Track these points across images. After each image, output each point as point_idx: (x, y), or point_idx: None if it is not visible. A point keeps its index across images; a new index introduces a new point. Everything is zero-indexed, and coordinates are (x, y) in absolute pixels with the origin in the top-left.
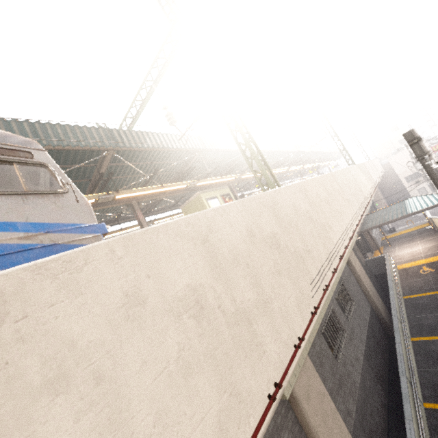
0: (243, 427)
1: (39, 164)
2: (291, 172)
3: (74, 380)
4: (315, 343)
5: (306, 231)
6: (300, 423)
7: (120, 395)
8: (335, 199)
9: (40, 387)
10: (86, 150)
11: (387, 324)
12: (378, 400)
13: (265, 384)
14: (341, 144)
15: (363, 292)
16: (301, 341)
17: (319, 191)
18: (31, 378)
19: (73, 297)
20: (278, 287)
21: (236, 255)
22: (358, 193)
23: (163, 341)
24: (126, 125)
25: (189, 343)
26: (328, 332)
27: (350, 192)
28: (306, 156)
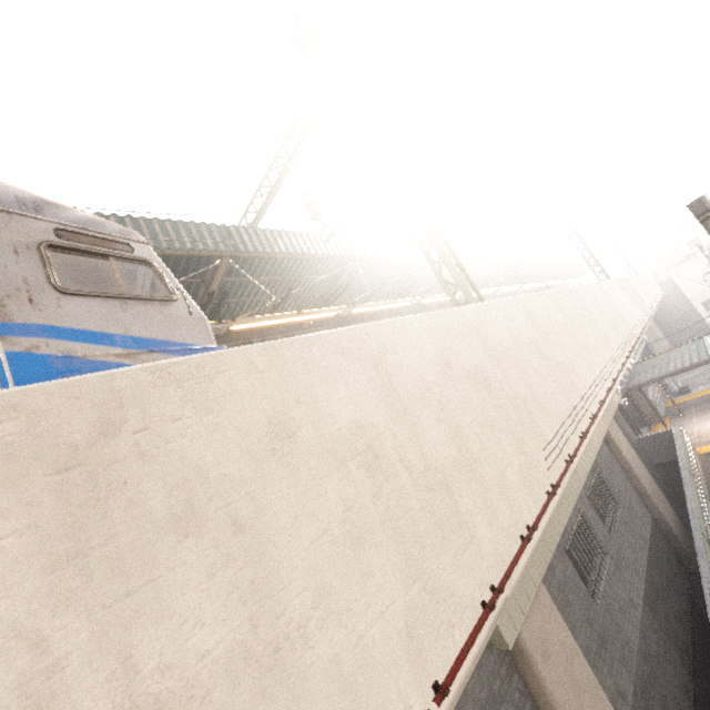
0: (444, 640)
1: (141, 261)
2: (502, 296)
3: (207, 522)
4: (554, 566)
5: (533, 370)
6: (533, 698)
7: (265, 554)
8: (579, 328)
9: (164, 521)
10: (192, 256)
11: (684, 549)
12: (674, 679)
13: (475, 585)
14: (586, 248)
15: (637, 491)
16: (532, 532)
17: (551, 313)
18: (154, 507)
19: (203, 414)
20: (490, 446)
21: (423, 390)
22: (618, 322)
23: (323, 494)
24: (246, 224)
25: (358, 502)
26: (576, 550)
27: (605, 320)
28: (527, 270)
